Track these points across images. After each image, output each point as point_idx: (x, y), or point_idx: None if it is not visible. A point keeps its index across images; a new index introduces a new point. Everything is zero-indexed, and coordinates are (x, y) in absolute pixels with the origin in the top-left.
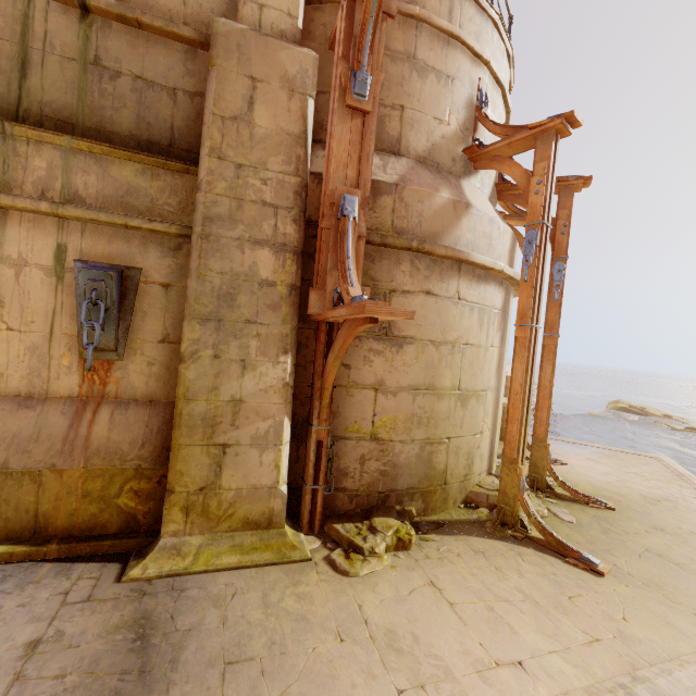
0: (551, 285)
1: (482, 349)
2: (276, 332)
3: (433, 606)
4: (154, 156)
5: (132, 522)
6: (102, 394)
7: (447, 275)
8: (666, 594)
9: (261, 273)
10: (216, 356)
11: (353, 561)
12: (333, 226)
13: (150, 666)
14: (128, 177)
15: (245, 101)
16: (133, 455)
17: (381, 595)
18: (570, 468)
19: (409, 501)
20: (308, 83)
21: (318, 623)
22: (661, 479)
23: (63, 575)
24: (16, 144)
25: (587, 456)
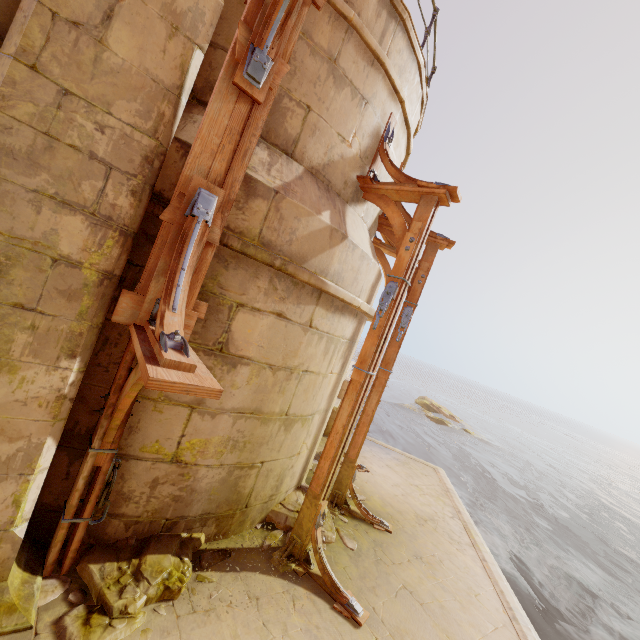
0: (398, 325)
1: (320, 376)
2: (65, 327)
3: None
4: None
5: None
6: None
7: (305, 301)
8: None
9: (61, 246)
10: None
11: (92, 629)
12: (175, 222)
13: None
14: None
15: (99, 9)
16: None
17: None
18: (371, 476)
19: (200, 527)
20: (201, 29)
21: None
22: (434, 493)
23: None
24: None
25: (388, 462)
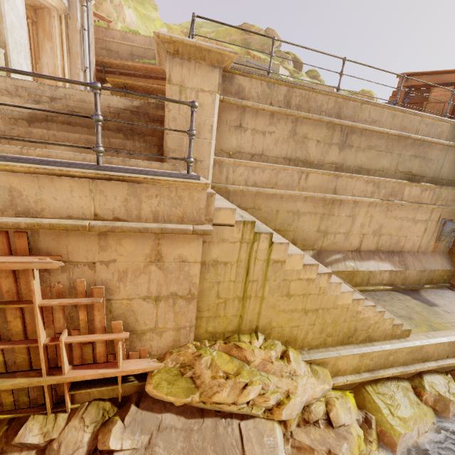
0: None
1: None
2: None
3: None
4: None
5: (444, 281)
6: (435, 251)
7: None
8: None
9: None
10: None
11: None
12: None
13: None
14: None
15: None
16: (447, 266)
17: None
18: None
19: None
20: None
21: None
22: None
23: (445, 292)
24: (441, 191)
25: None
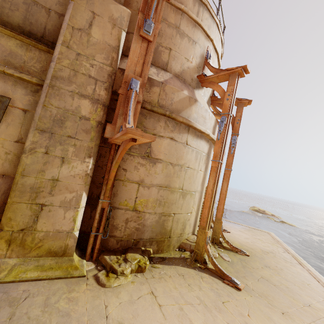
0: (230, 146)
1: (195, 171)
2: (86, 145)
3: (149, 307)
4: (30, 38)
5: None
6: None
7: (182, 132)
8: (269, 301)
9: (82, 112)
10: (47, 152)
11: (110, 278)
12: (124, 93)
13: None
14: (11, 46)
15: (87, 23)
16: None
17: (121, 299)
18: (231, 234)
19: (149, 245)
20: (123, 23)
21: (76, 318)
22: (270, 242)
23: None
24: None
25: (239, 229)
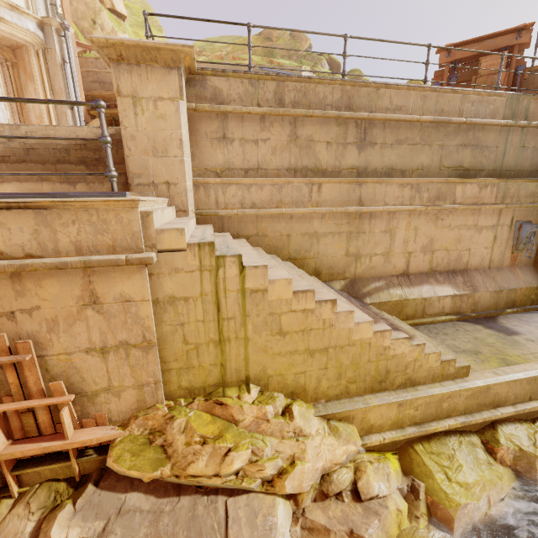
0: None
1: None
2: None
3: None
4: None
5: (532, 303)
6: (514, 264)
7: None
8: None
9: None
10: None
11: None
12: None
13: None
14: (533, 189)
15: None
16: (533, 282)
17: None
18: None
19: None
20: None
21: None
22: None
23: (534, 315)
24: (507, 185)
25: None
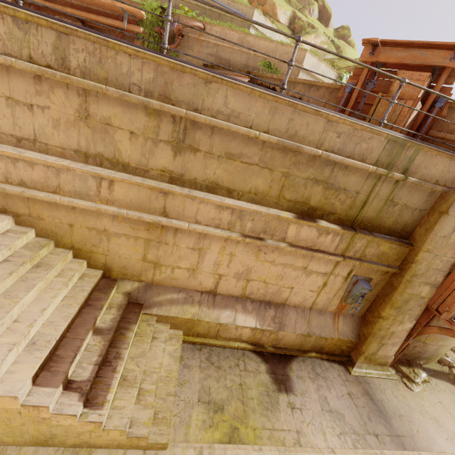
0: None
1: None
2: (416, 313)
3: (444, 412)
4: (399, 243)
5: (342, 352)
6: (340, 312)
7: None
8: None
9: (422, 294)
10: (394, 319)
11: (412, 385)
12: None
13: (381, 410)
14: (384, 249)
15: (452, 229)
16: (349, 336)
17: (426, 402)
18: None
19: (422, 360)
20: None
21: (413, 408)
22: None
23: (333, 367)
24: (355, 238)
25: None
